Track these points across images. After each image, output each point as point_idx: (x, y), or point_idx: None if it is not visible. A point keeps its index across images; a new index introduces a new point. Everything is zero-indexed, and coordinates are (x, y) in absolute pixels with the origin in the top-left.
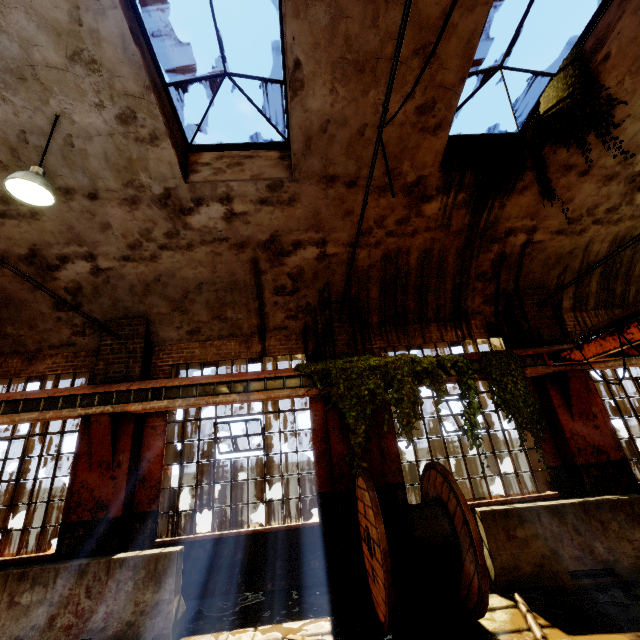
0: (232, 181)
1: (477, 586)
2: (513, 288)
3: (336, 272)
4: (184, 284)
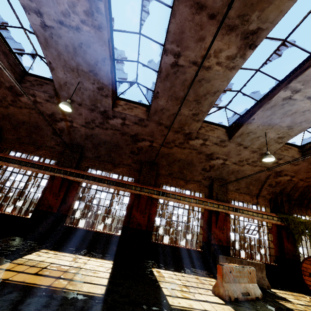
0: (286, 156)
1: None
2: None
3: (290, 185)
4: (244, 175)
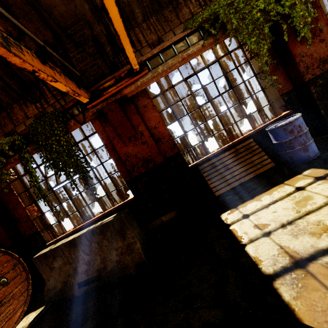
0: None
1: None
2: (52, 36)
3: None
4: None
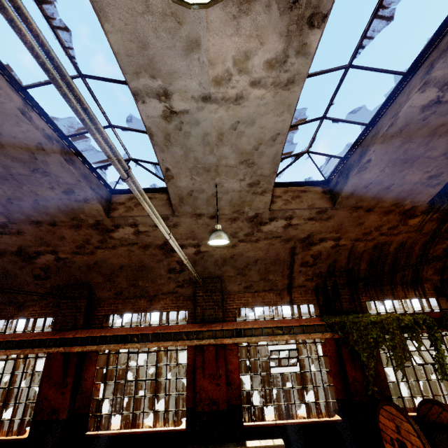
0: (297, 209)
1: None
2: None
3: (341, 254)
4: (247, 260)
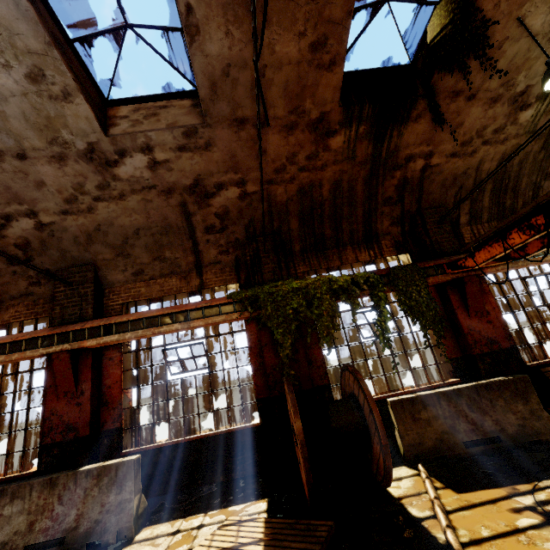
0: (149, 131)
1: (382, 462)
2: (416, 209)
3: (258, 208)
4: (123, 231)
